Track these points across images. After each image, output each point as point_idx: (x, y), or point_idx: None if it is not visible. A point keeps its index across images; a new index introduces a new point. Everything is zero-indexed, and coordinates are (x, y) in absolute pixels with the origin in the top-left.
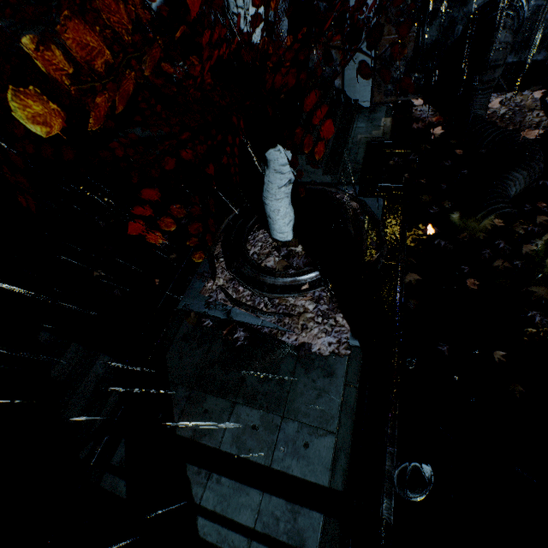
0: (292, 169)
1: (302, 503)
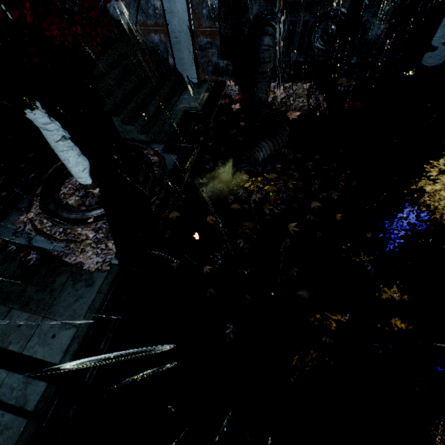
0: (59, 128)
1: (36, 376)
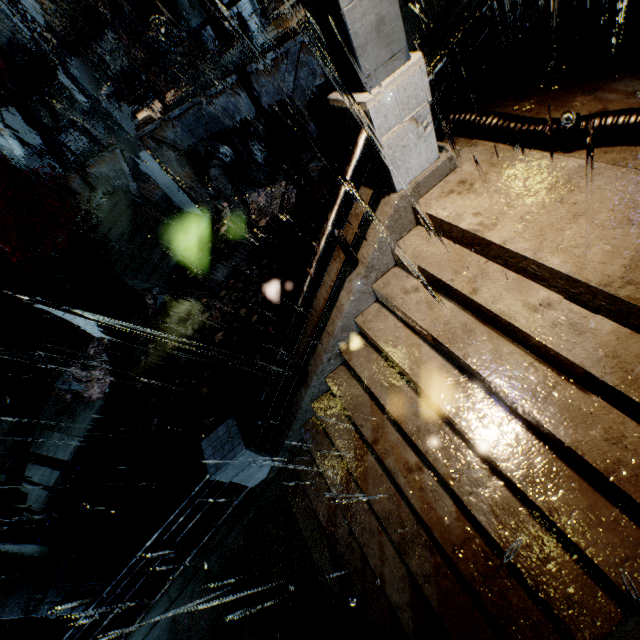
0: (60, 307)
1: (57, 468)
